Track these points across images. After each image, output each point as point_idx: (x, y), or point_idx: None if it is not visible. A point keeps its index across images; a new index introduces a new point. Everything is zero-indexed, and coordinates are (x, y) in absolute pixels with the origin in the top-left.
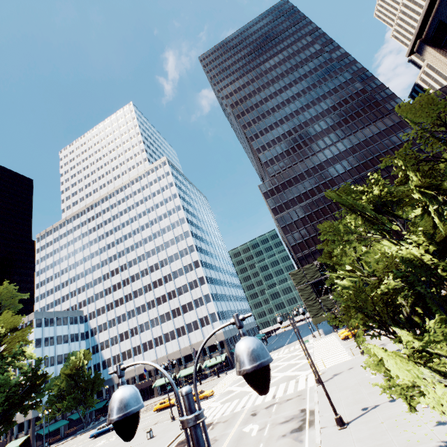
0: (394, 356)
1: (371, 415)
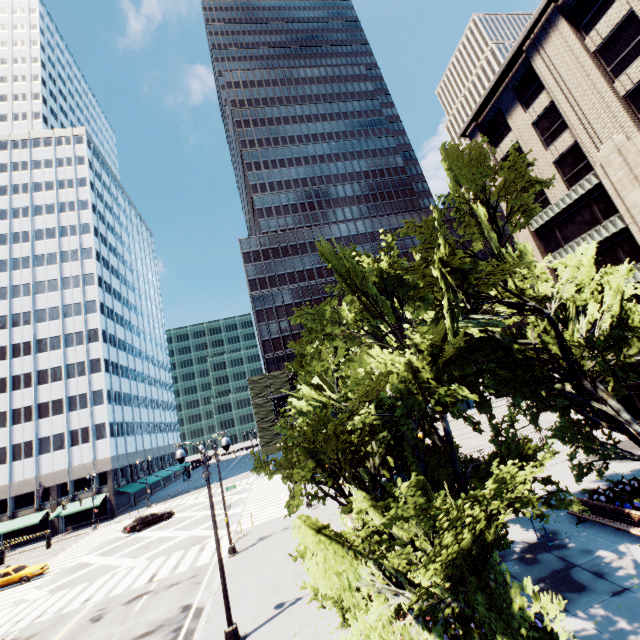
0: (337, 544)
1: (285, 620)
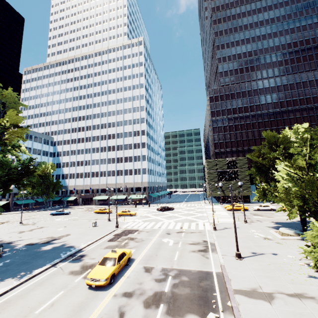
0: None
1: (260, 258)
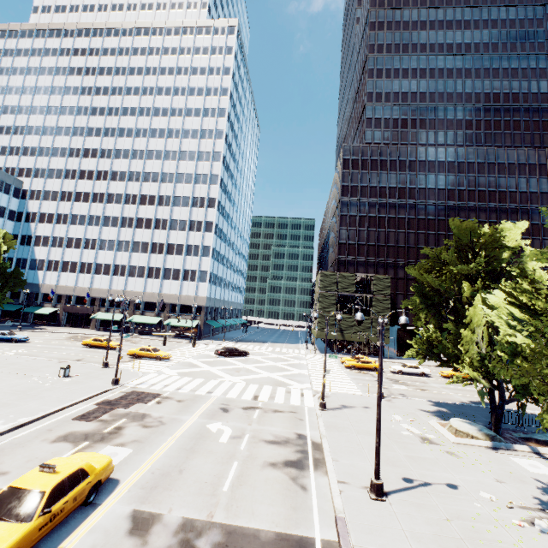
0: None
1: (424, 498)
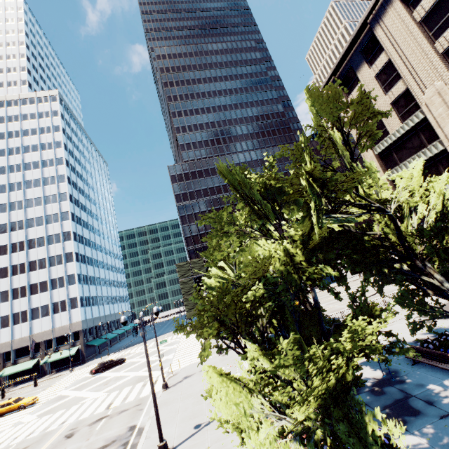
0: (235, 384)
1: (201, 436)
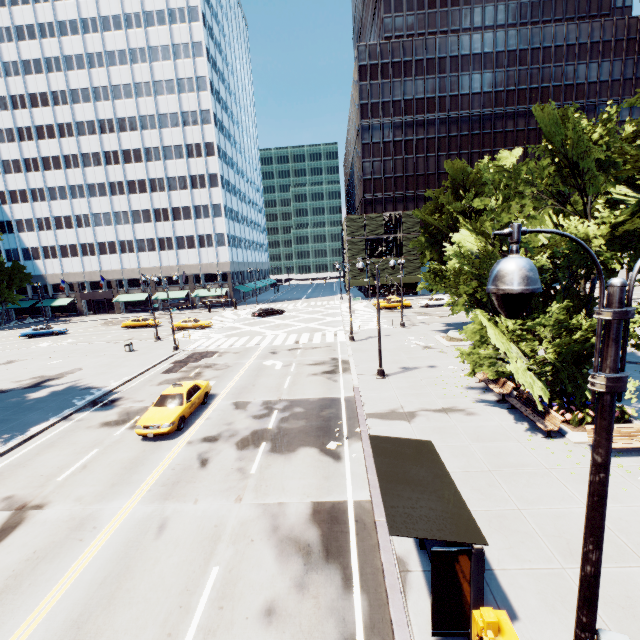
0: (496, 331)
1: (411, 374)
